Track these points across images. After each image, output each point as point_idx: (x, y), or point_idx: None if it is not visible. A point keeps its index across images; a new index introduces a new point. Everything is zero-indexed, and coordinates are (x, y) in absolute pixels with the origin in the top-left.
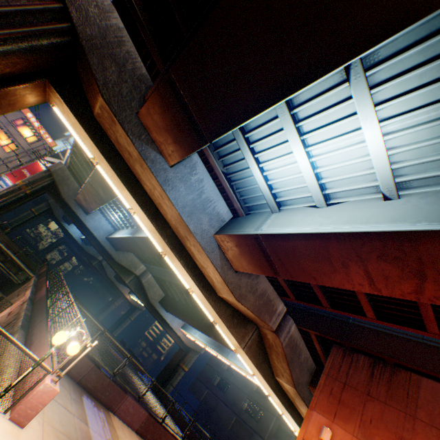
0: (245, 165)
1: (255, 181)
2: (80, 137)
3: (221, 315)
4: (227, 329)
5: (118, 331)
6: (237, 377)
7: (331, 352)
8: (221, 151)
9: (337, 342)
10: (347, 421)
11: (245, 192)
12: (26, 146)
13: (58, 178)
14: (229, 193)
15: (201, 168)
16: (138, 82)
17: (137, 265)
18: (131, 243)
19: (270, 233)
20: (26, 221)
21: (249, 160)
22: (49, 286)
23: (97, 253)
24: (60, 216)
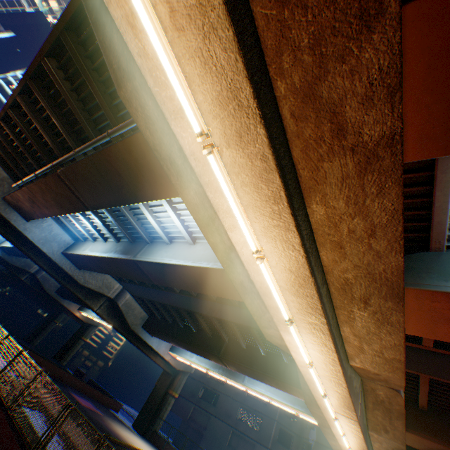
0: None
1: None
2: (176, 66)
3: (350, 392)
4: (351, 405)
5: (68, 358)
6: (227, 386)
7: None
8: None
9: None
10: None
11: None
12: None
13: None
14: (440, 215)
15: None
16: None
17: (110, 284)
18: (124, 266)
19: None
20: None
21: None
22: None
23: (28, 264)
24: None
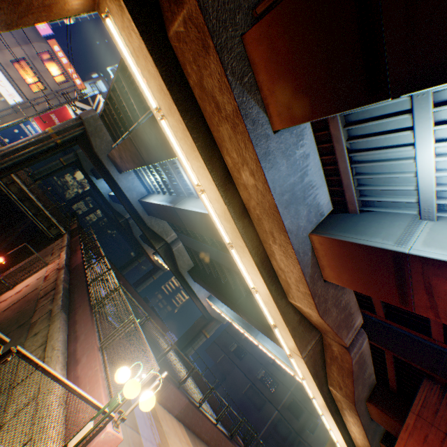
0: (396, 140)
1: (401, 168)
2: (141, 74)
3: (287, 323)
4: (291, 338)
5: (141, 288)
6: (254, 348)
7: (421, 386)
8: (353, 114)
9: (421, 370)
10: None
11: (371, 181)
12: (53, 87)
13: (89, 128)
14: (346, 179)
15: (309, 138)
16: None
17: (168, 232)
18: (170, 212)
19: (438, 258)
20: (55, 171)
21: (423, 134)
22: (83, 251)
23: (124, 211)
24: (88, 170)
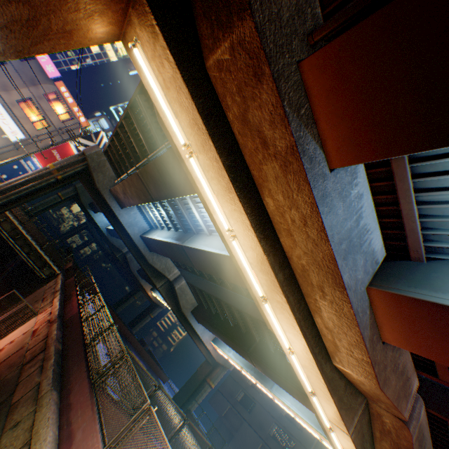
0: None
1: None
2: (169, 107)
3: (332, 393)
4: (336, 410)
5: (137, 328)
6: (264, 397)
7: None
8: None
9: None
10: None
11: (441, 224)
12: (57, 124)
13: (92, 163)
14: (410, 222)
15: (361, 175)
16: (302, 1)
17: (170, 268)
18: (176, 250)
19: None
20: (52, 206)
21: None
22: (80, 296)
23: (122, 245)
24: (87, 203)
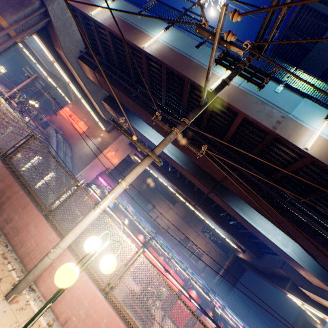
0: None
1: None
2: None
3: (48, 75)
4: (52, 80)
5: None
6: None
7: None
8: None
9: None
10: (77, 106)
11: None
12: None
13: None
14: None
15: None
16: None
17: None
18: None
19: None
20: None
21: None
22: None
23: None
24: None
